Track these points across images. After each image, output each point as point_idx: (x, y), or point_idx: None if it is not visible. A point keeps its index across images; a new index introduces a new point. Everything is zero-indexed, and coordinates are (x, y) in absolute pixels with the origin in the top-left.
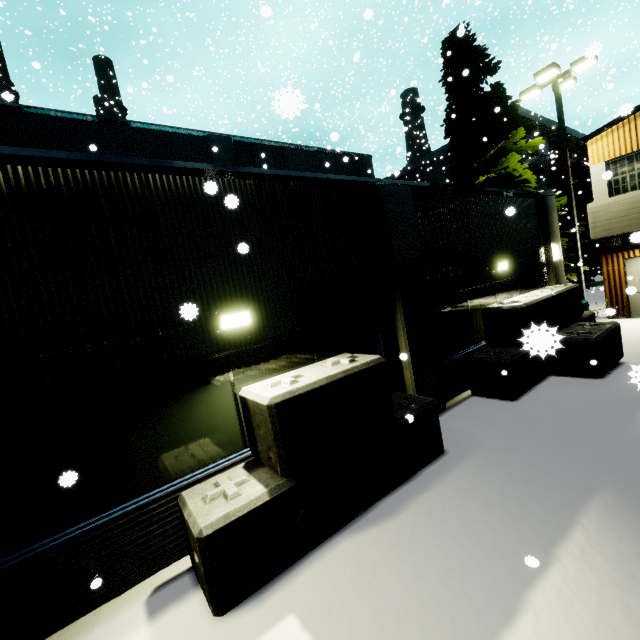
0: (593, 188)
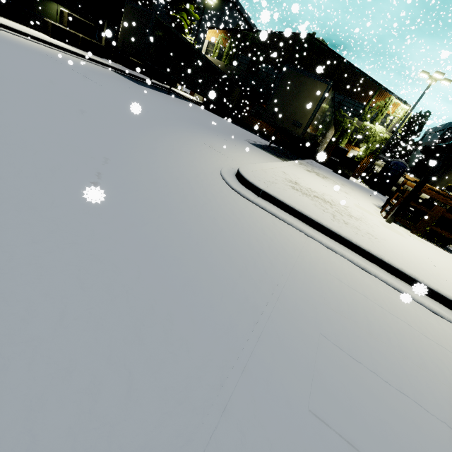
0: (203, 48)
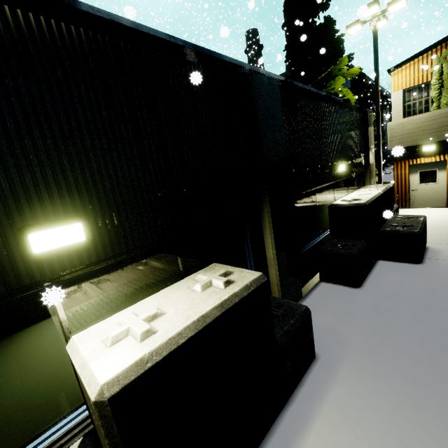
0: (392, 110)
